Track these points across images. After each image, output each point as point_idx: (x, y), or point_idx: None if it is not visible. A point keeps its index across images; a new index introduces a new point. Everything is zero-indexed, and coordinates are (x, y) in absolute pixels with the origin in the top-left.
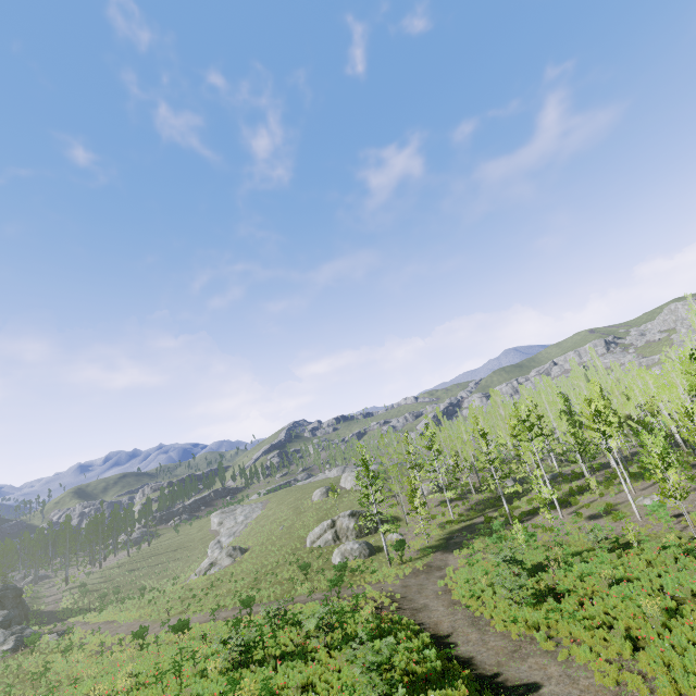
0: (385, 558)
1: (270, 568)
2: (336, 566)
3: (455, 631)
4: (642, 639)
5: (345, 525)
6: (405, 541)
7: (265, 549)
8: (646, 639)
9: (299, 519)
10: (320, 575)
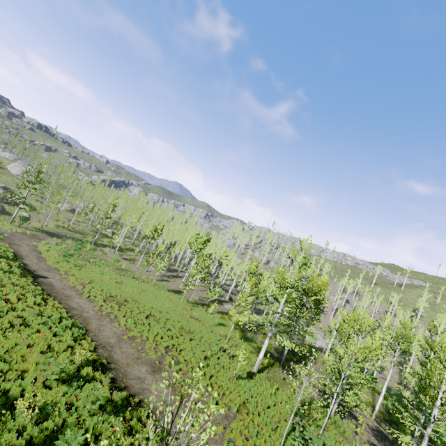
0: (9, 219)
1: None
2: None
3: (27, 256)
4: (94, 282)
5: None
6: (30, 219)
7: None
8: (95, 283)
9: None
10: None
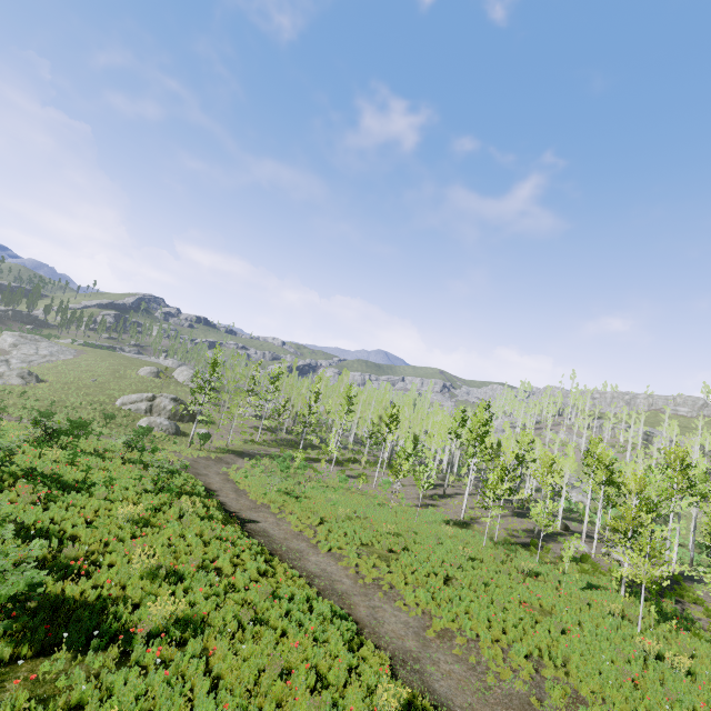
0: (187, 441)
1: (69, 405)
2: (143, 426)
3: (221, 490)
4: (327, 522)
5: (163, 405)
6: (211, 436)
7: (68, 389)
8: (329, 522)
9: (117, 381)
10: (121, 429)
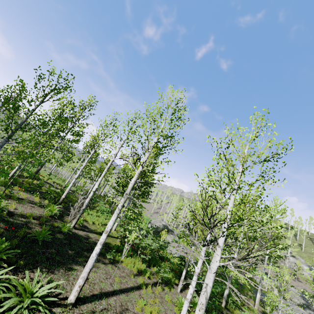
0: None
1: None
2: None
3: None
4: None
5: None
6: None
7: None
8: None
9: None
10: None
